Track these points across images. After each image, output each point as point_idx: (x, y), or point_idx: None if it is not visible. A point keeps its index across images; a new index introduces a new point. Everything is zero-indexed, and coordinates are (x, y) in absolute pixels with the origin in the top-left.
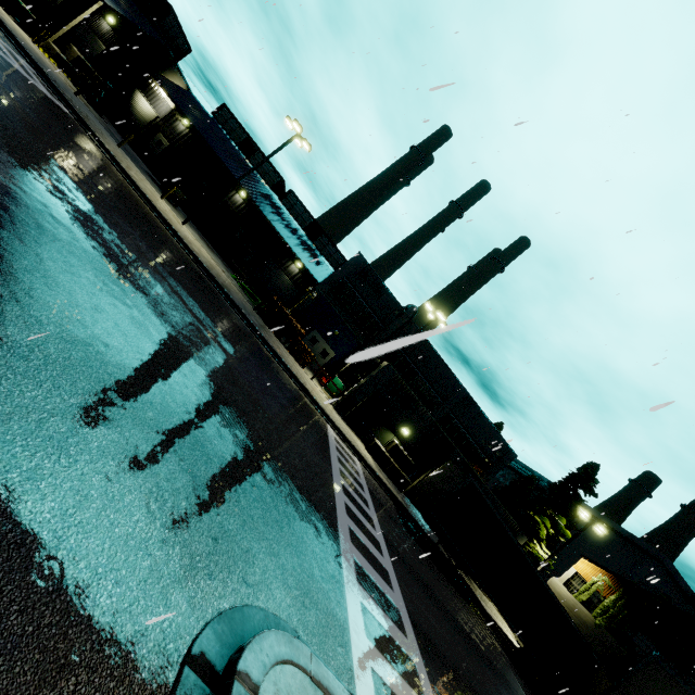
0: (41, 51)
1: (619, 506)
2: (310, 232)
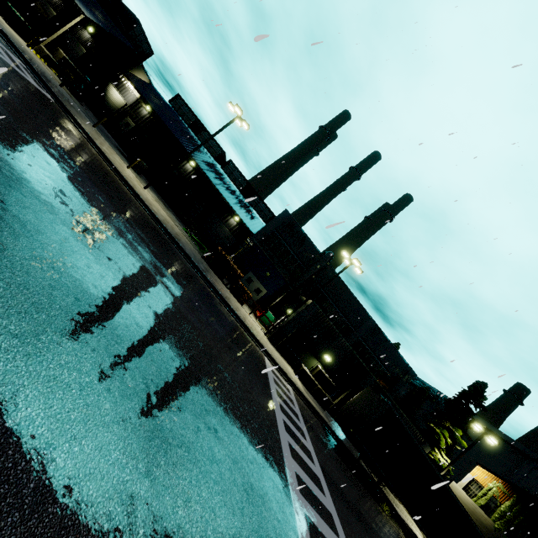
0: (34, 53)
1: (497, 412)
2: (245, 193)
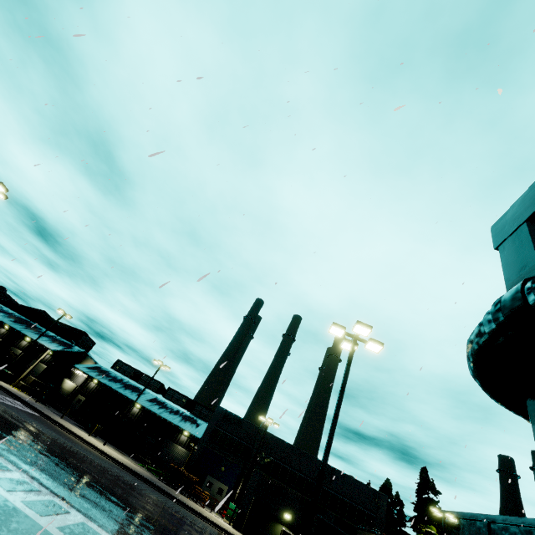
0: (14, 388)
1: (509, 500)
2: (188, 407)
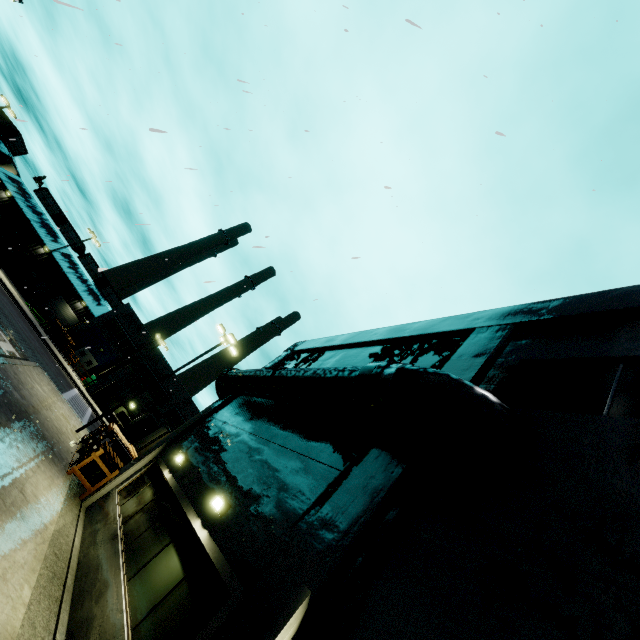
0: None
1: None
2: (99, 283)
